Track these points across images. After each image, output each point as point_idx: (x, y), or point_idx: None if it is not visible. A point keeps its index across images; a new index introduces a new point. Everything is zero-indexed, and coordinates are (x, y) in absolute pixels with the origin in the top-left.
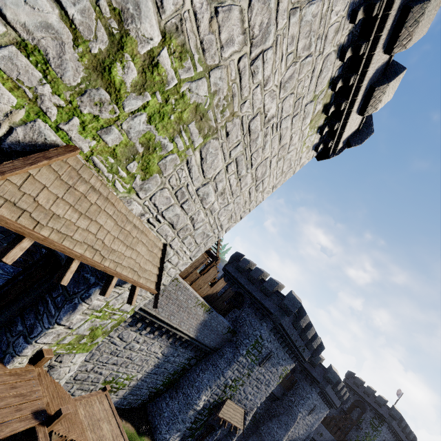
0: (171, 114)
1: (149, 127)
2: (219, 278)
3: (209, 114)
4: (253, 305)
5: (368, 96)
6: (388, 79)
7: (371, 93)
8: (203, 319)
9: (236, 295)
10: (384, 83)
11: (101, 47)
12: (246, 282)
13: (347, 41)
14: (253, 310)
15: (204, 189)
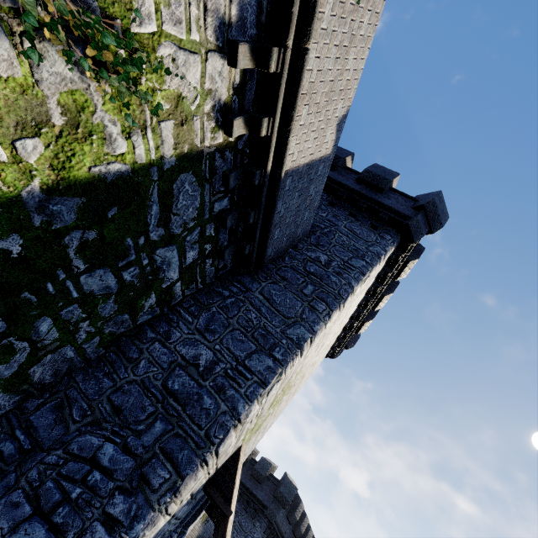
0: (281, 397)
1: (271, 410)
2: None
3: (293, 384)
4: (243, 497)
5: (360, 325)
6: (371, 316)
7: (362, 324)
8: (197, 534)
9: None
10: (369, 319)
11: (278, 395)
12: None
13: (354, 311)
14: (242, 505)
15: (269, 420)
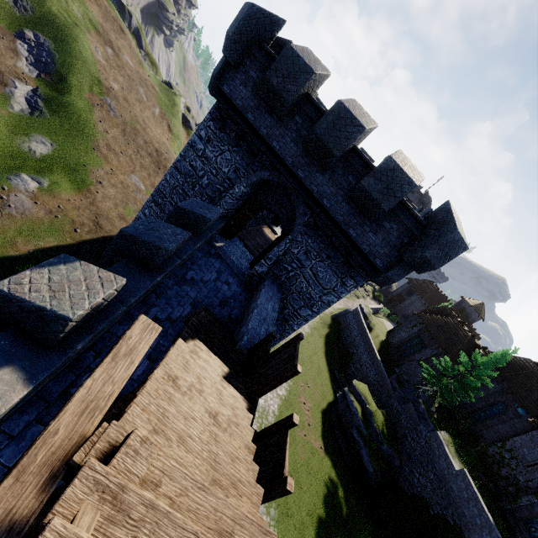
0: None
1: None
2: (206, 123)
3: None
4: (322, 231)
5: None
6: None
7: None
8: None
9: (265, 181)
10: None
11: None
12: (299, 159)
13: None
14: (321, 244)
15: None
